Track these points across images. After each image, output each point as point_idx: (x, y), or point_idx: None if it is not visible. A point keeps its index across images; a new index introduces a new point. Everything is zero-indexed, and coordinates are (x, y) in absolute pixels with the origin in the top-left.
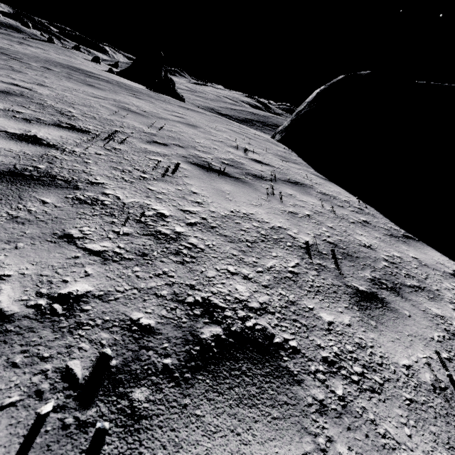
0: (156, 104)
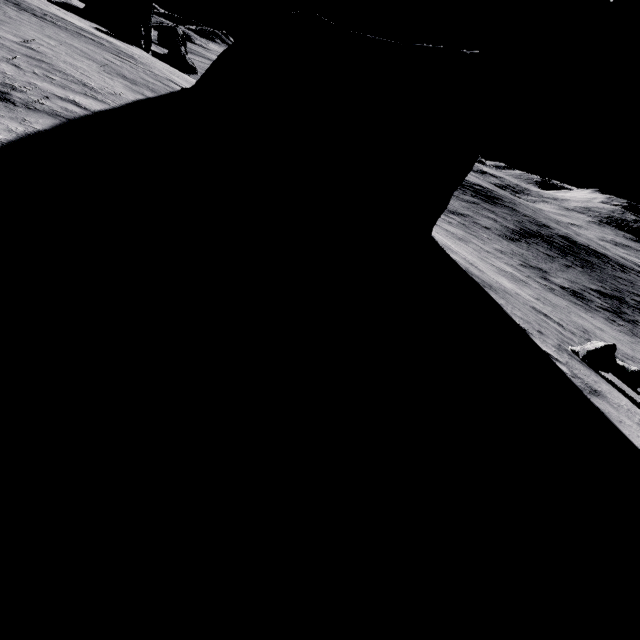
0: (3, 8)
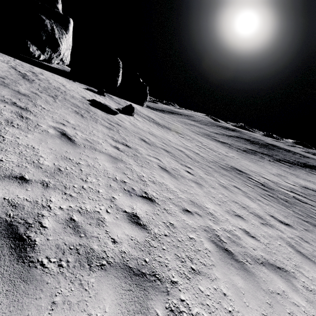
0: None
